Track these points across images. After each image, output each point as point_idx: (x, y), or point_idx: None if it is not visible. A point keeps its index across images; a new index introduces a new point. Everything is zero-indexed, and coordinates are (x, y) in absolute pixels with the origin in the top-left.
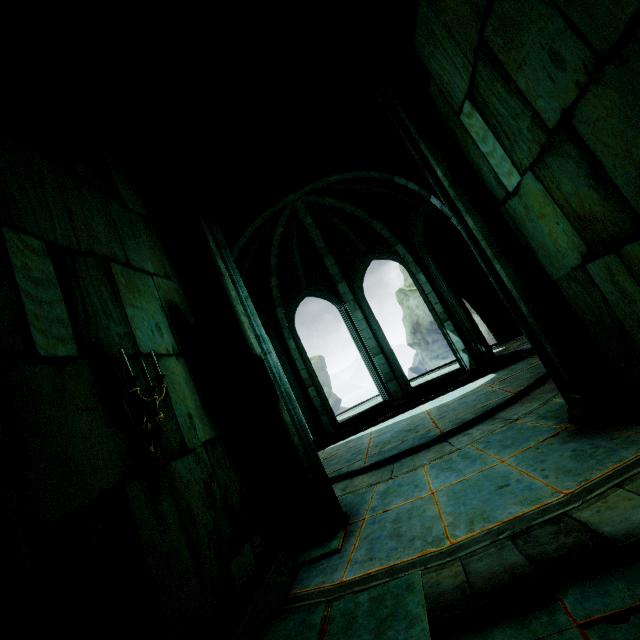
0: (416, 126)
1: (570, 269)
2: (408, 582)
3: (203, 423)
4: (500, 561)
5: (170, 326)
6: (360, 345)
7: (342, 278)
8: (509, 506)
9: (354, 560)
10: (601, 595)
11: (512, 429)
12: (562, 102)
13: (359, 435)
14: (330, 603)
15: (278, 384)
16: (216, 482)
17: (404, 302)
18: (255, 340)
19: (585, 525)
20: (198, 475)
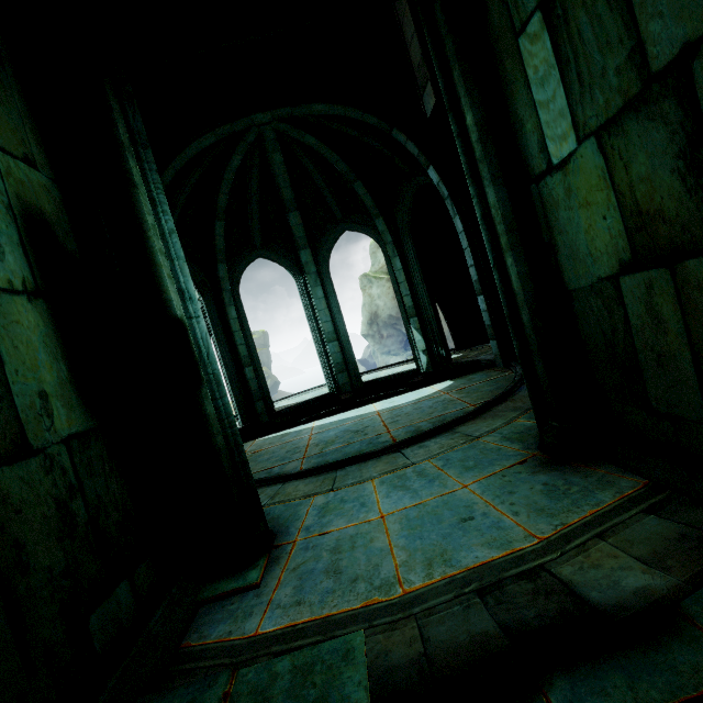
0: (455, 40)
1: (597, 279)
2: (347, 647)
3: (69, 408)
4: (467, 627)
5: (23, 244)
6: (314, 327)
7: (307, 244)
8: (475, 547)
9: (276, 602)
10: (596, 694)
11: (474, 448)
12: (691, 28)
13: (298, 429)
14: (236, 671)
15: (204, 362)
16: (81, 498)
17: (367, 289)
18: (177, 295)
19: (568, 586)
20: (46, 490)
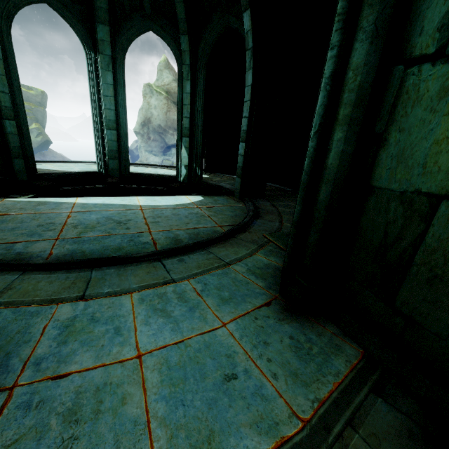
0: None
1: (414, 190)
2: None
3: None
4: None
5: None
6: (96, 109)
7: (107, 20)
8: (244, 430)
9: None
10: None
11: (227, 276)
12: None
13: (58, 200)
14: None
15: None
16: None
17: (147, 97)
18: None
19: None
20: None
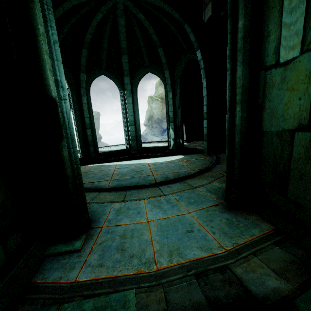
0: None
1: (282, 129)
2: (125, 299)
3: None
4: (189, 297)
5: None
6: (124, 117)
7: (129, 74)
8: (194, 248)
9: (88, 263)
10: None
11: (194, 193)
12: None
13: (109, 164)
14: (61, 305)
15: (65, 126)
16: None
17: (150, 103)
18: (54, 83)
19: (240, 280)
20: None
